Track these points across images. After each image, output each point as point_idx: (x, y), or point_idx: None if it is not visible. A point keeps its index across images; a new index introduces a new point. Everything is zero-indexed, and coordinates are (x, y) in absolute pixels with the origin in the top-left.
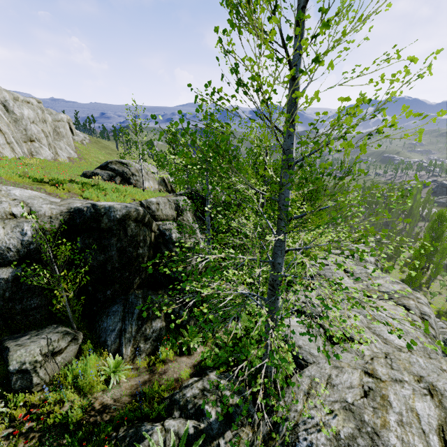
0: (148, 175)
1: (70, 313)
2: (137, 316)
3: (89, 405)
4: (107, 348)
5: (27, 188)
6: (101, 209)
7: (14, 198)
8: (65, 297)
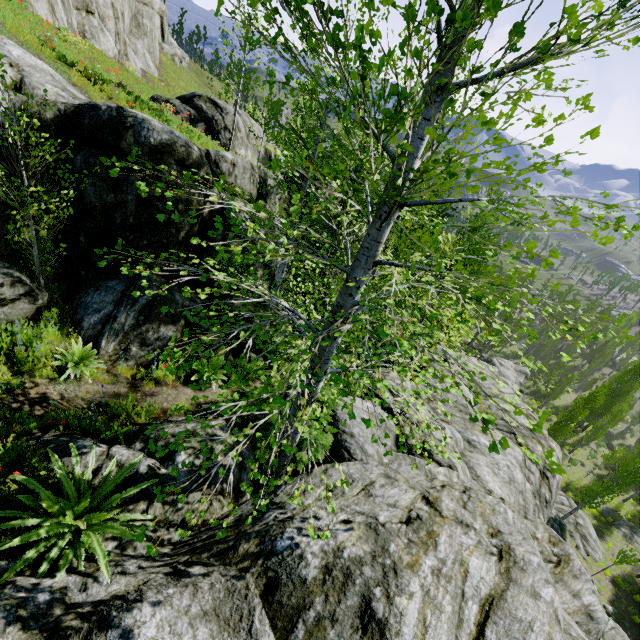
0: (248, 139)
1: (36, 259)
2: (140, 308)
3: (21, 388)
4: (80, 330)
5: (41, 60)
6: (129, 116)
7: (3, 54)
8: (32, 229)
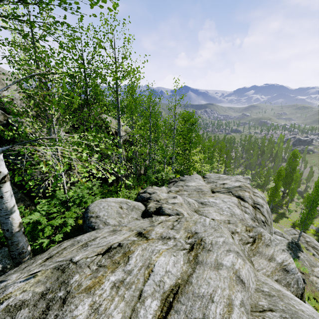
0: None
1: None
2: None
3: None
4: None
5: None
6: None
7: None
8: None
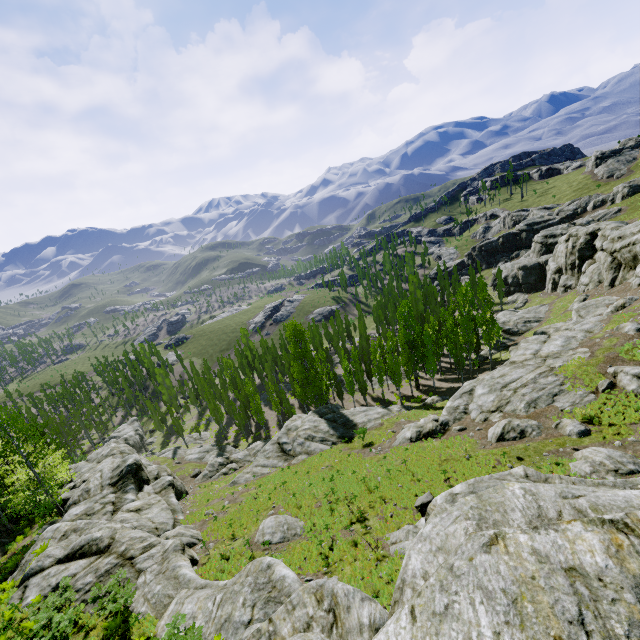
0: None
1: None
2: None
3: None
4: None
5: None
6: None
7: None
8: None
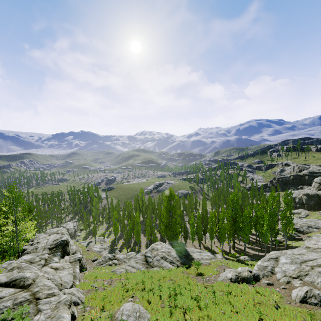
0: None
1: None
2: None
3: None
4: None
5: None
6: None
7: None
8: None
